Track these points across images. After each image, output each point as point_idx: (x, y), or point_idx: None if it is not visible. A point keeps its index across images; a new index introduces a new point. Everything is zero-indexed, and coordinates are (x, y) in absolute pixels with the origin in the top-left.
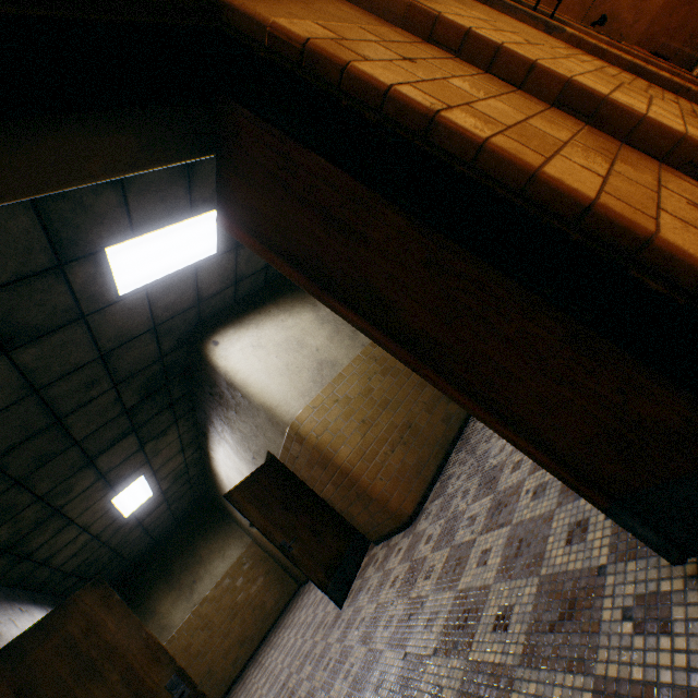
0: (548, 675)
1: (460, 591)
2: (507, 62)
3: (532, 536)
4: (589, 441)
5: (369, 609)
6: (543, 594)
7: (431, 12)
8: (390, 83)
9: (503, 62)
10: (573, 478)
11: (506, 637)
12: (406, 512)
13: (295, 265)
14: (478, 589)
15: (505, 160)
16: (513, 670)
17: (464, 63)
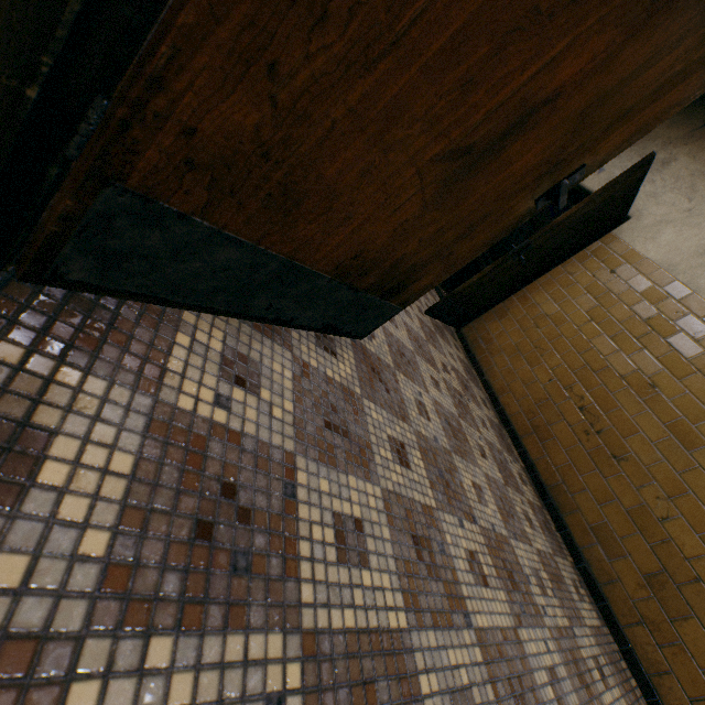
0: None
1: None
2: None
3: None
4: None
5: None
6: None
7: None
8: None
9: None
10: None
11: None
12: None
13: None
14: None
15: None
16: None
17: None
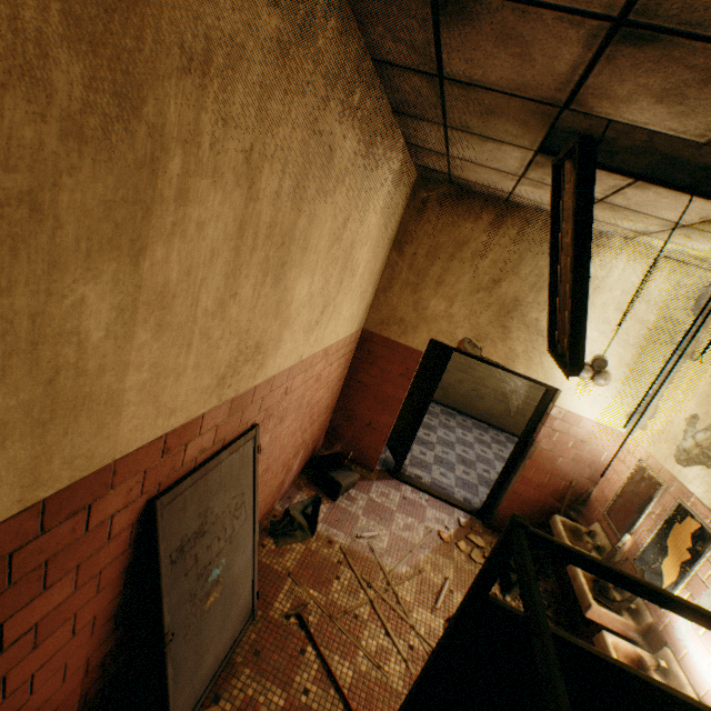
0: None
1: None
2: None
3: None
4: None
5: None
6: None
7: None
8: None
9: None
10: None
11: None
12: None
13: None
14: None
15: None
16: None
17: None
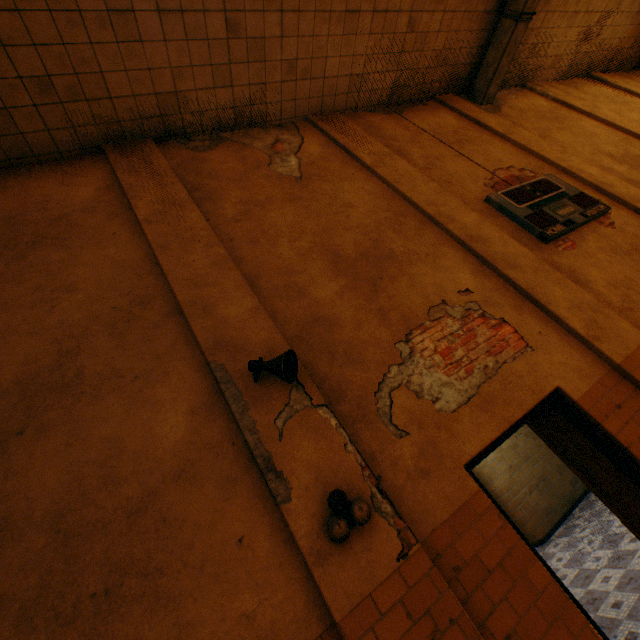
0: (637, 623)
1: (589, 590)
2: None
3: (638, 577)
4: None
5: None
6: (639, 600)
7: (627, 371)
8: (614, 433)
9: None
10: None
11: (618, 610)
12: (536, 536)
13: (553, 446)
14: (601, 591)
15: None
16: (620, 620)
17: (638, 392)
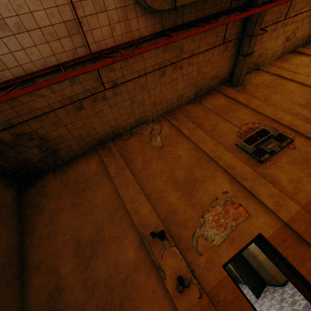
0: None
1: (293, 308)
2: (301, 237)
3: (309, 305)
4: (307, 295)
5: (268, 303)
6: None
7: (289, 225)
8: (281, 252)
9: (301, 236)
10: (306, 298)
11: None
12: (281, 282)
13: (264, 252)
14: (296, 309)
15: (294, 266)
16: None
17: (294, 233)
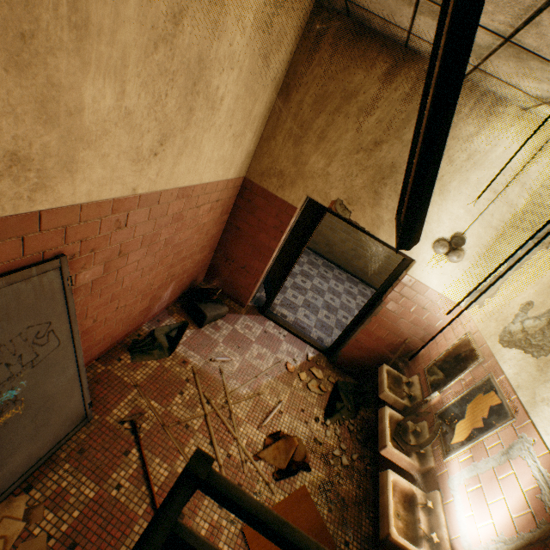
0: None
1: None
2: None
3: None
4: None
5: None
6: None
7: None
8: None
9: None
10: None
11: None
12: None
13: None
14: None
15: None
16: None
17: None
